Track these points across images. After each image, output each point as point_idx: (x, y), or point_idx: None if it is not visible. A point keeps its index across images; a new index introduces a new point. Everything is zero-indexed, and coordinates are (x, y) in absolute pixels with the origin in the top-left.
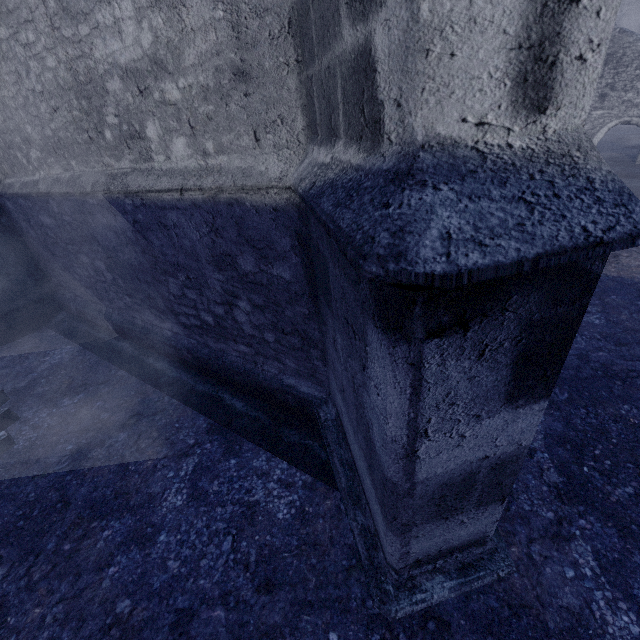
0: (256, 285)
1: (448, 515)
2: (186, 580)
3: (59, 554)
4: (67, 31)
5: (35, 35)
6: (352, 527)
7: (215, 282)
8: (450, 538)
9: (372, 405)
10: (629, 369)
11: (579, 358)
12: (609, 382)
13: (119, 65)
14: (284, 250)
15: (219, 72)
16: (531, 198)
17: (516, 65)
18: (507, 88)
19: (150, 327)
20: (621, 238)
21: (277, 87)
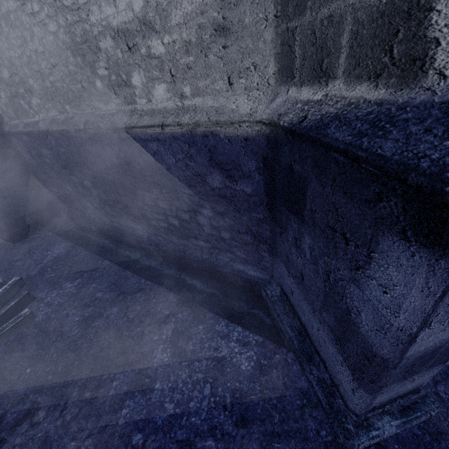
0: (220, 197)
1: (408, 376)
2: (181, 418)
3: (82, 400)
4: (67, 1)
5: (39, 5)
6: (310, 379)
7: (184, 195)
8: (400, 390)
9: (366, 298)
10: None
11: None
12: None
13: (111, 27)
14: (249, 171)
15: (201, 29)
16: None
17: None
18: None
19: (125, 228)
20: None
21: (254, 39)
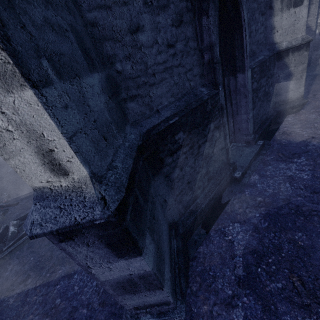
0: None
1: (134, 292)
2: (78, 295)
3: (45, 277)
4: None
5: None
6: None
7: None
8: (146, 300)
9: None
10: (313, 209)
11: (284, 201)
12: (296, 217)
13: None
14: None
15: None
16: (62, 206)
17: (47, 167)
18: (49, 172)
19: None
20: (86, 222)
21: None
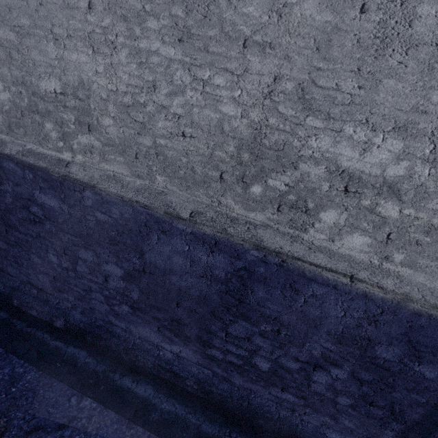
0: (378, 367)
1: None
2: None
3: None
4: (287, 109)
5: (228, 84)
6: None
7: (318, 347)
8: None
9: None
10: None
11: None
12: None
13: (337, 163)
14: None
15: None
16: None
17: None
18: None
19: (139, 341)
20: None
21: None
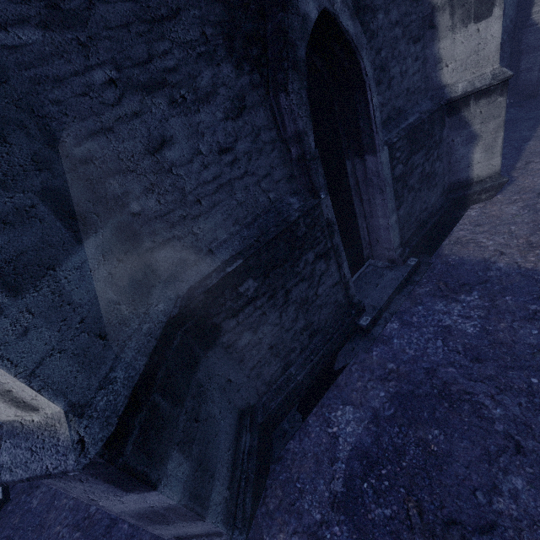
0: None
1: (166, 523)
2: None
3: None
4: None
5: None
6: None
7: None
8: (187, 531)
9: None
10: (466, 391)
11: (426, 372)
12: (437, 403)
13: None
14: None
15: None
16: (34, 448)
17: (11, 404)
18: (15, 408)
19: None
20: (59, 473)
21: None
